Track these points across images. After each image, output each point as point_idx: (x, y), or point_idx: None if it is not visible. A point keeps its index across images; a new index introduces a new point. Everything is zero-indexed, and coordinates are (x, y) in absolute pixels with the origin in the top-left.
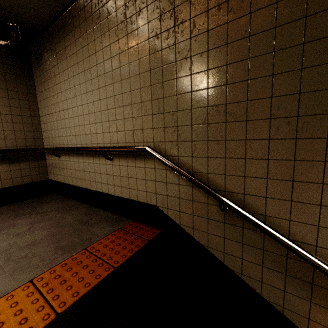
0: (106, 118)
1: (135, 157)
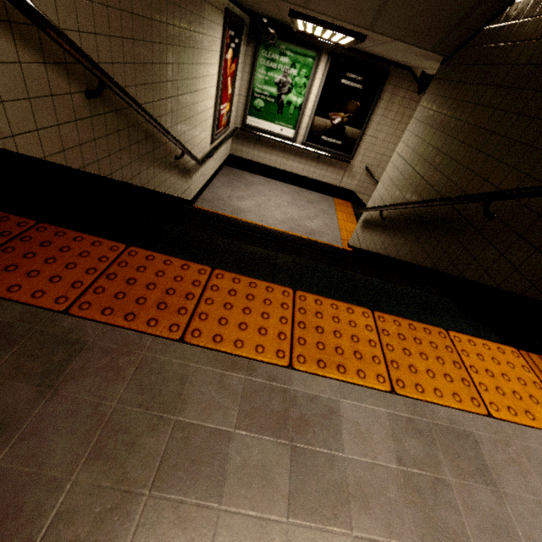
0: None
1: None
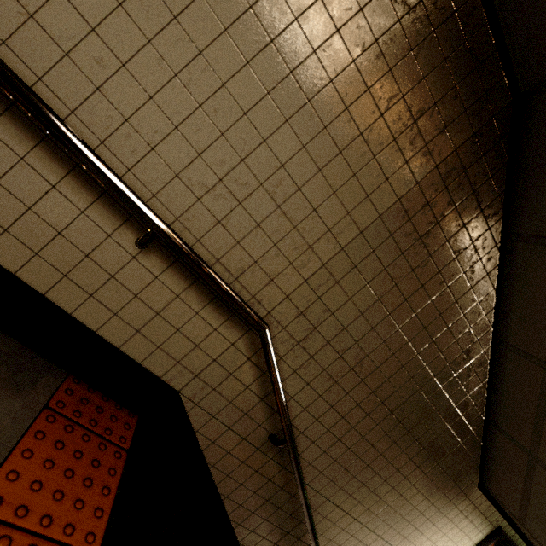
0: (222, 169)
1: (214, 300)
